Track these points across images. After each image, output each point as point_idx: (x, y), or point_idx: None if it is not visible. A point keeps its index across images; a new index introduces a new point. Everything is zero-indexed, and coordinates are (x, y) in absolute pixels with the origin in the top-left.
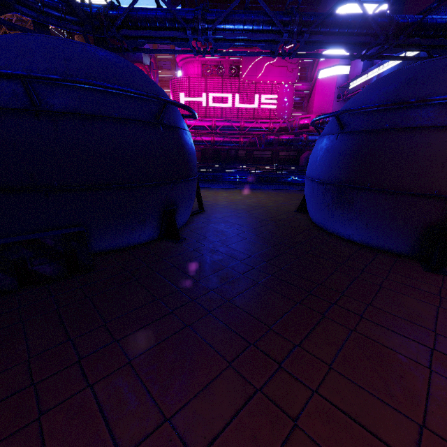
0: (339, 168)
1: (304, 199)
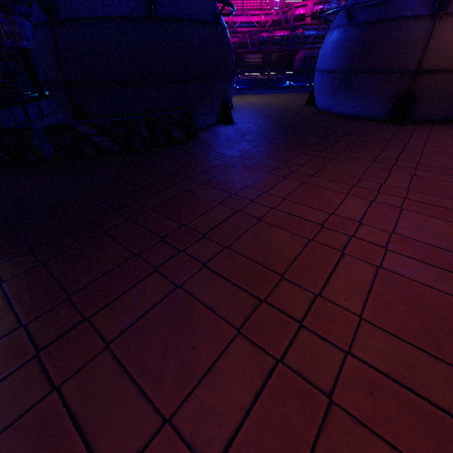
0: (345, 57)
1: (312, 93)
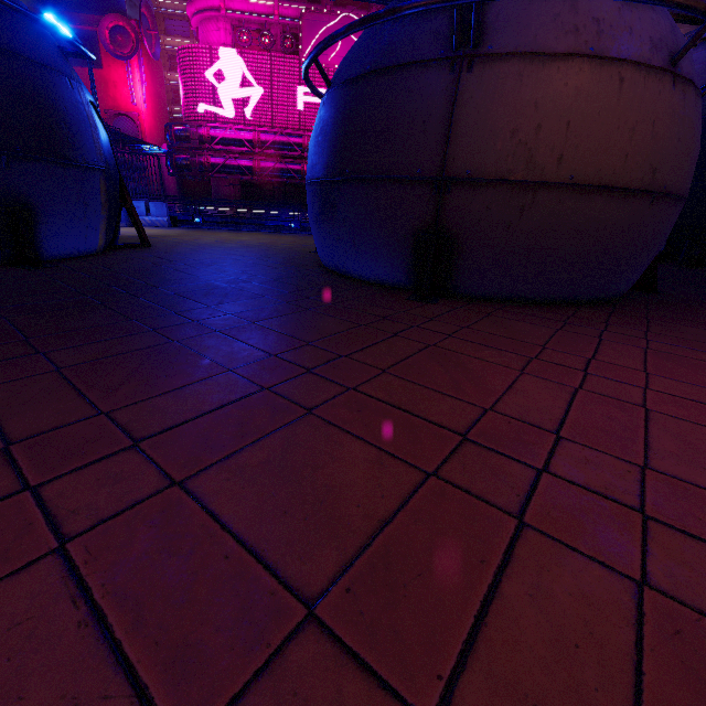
0: (321, 152)
1: None
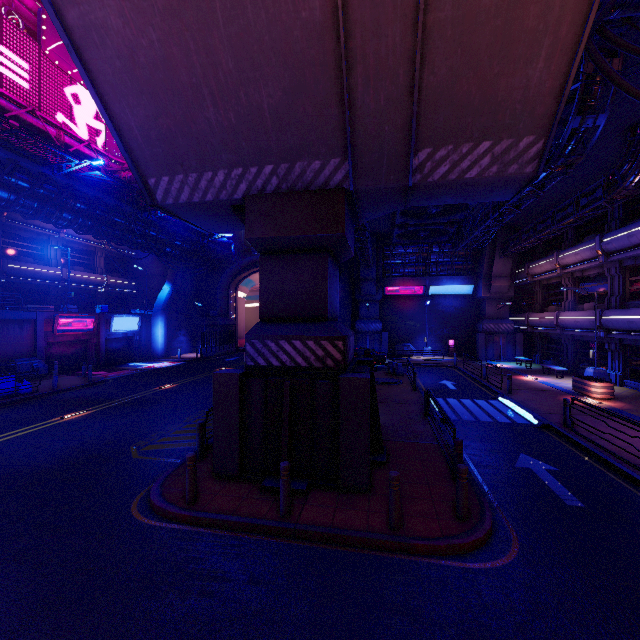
0: None
1: None
